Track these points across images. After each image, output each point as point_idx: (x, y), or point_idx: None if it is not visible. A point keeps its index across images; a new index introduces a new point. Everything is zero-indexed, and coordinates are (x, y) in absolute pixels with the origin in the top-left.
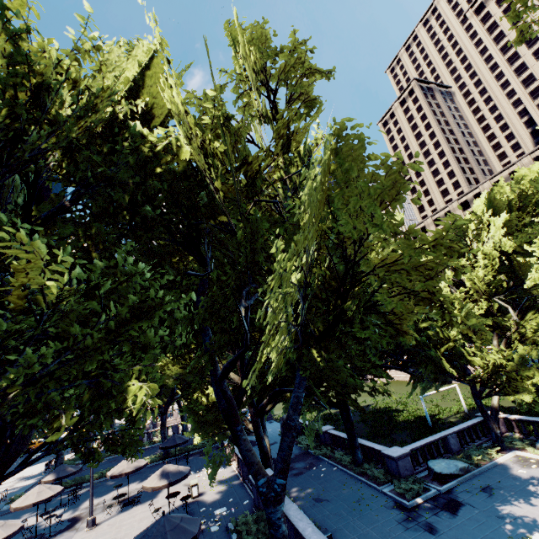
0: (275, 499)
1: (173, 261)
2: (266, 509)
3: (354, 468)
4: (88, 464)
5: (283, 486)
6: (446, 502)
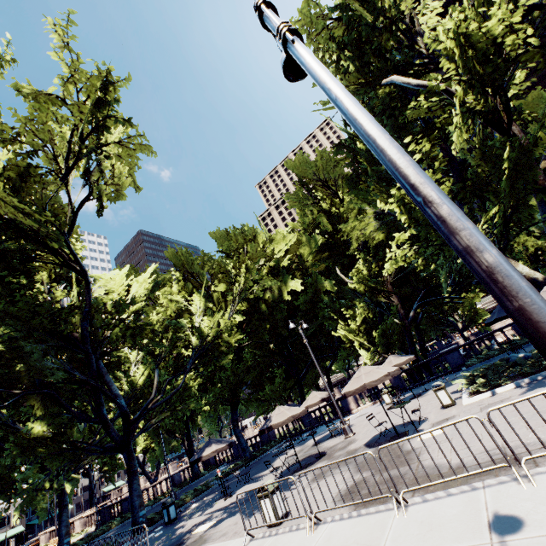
0: None
1: None
2: None
3: None
4: None
5: None
6: None
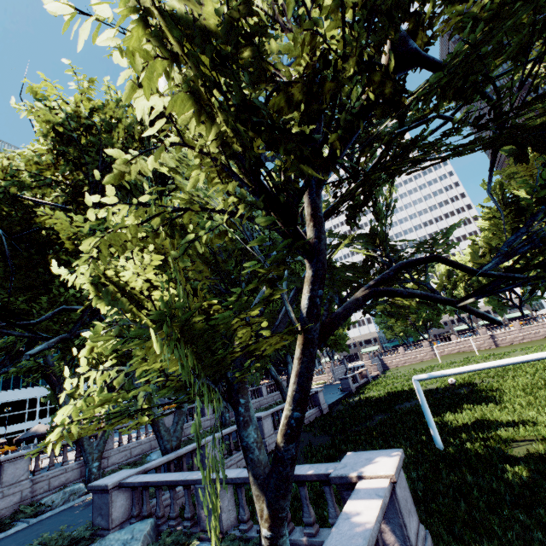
0: None
1: None
2: None
3: None
4: None
5: None
6: None
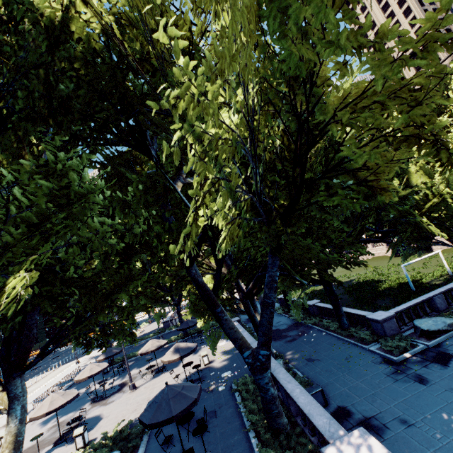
0: (261, 368)
1: (136, 168)
2: (254, 377)
3: (341, 332)
4: (133, 345)
5: (267, 356)
6: (436, 355)
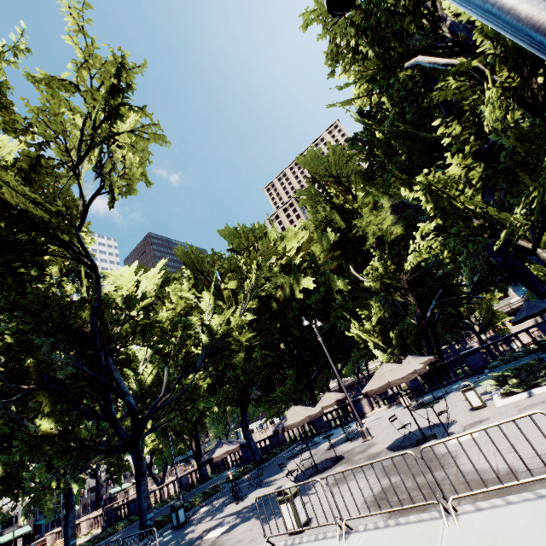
0: None
1: None
2: None
3: None
4: None
5: None
6: None
